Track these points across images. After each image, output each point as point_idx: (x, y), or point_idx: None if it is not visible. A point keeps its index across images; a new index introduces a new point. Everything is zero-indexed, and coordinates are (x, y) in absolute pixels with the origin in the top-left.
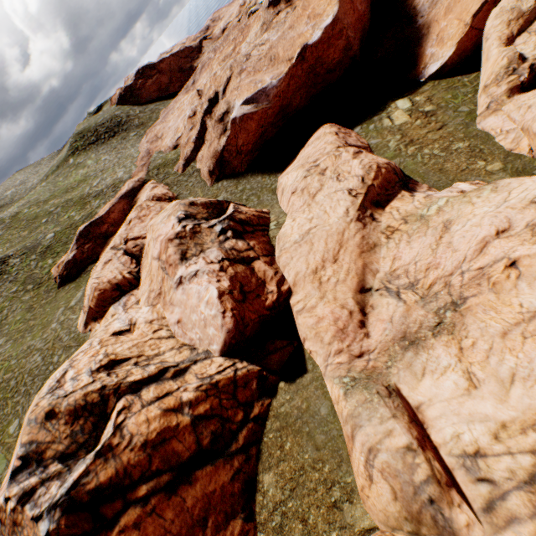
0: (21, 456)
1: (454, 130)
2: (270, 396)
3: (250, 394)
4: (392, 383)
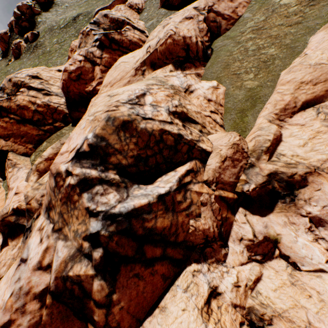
0: (1, 87)
1: (294, 32)
2: (65, 124)
3: (59, 118)
4: None
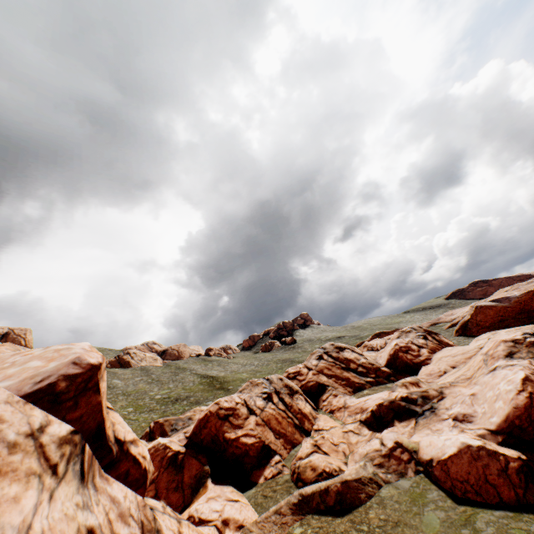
0: (322, 346)
1: None
2: (387, 381)
3: (381, 375)
4: (425, 384)
